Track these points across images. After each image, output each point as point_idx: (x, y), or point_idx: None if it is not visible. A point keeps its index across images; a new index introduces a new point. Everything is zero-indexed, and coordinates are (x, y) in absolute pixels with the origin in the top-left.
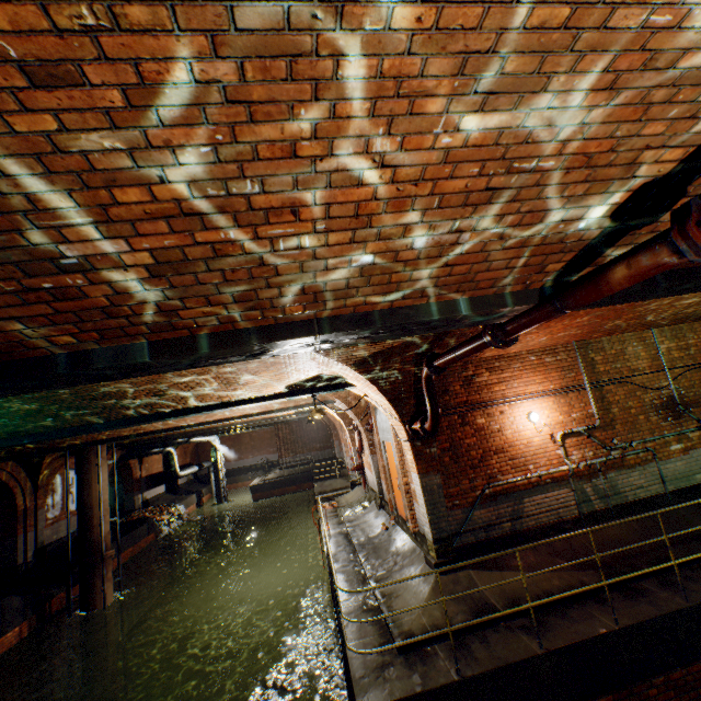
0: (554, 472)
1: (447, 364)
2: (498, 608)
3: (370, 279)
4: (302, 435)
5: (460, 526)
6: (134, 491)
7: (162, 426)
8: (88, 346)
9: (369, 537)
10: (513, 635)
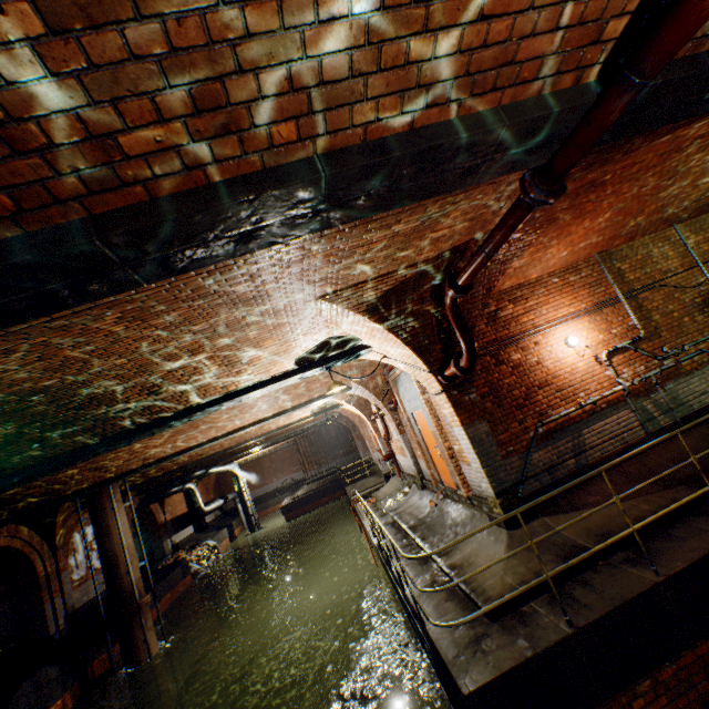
0: (608, 396)
1: (475, 274)
2: (590, 547)
3: (381, 54)
4: (323, 445)
5: (520, 474)
6: (161, 537)
7: (172, 450)
8: (4, 231)
9: (419, 518)
10: (618, 571)
